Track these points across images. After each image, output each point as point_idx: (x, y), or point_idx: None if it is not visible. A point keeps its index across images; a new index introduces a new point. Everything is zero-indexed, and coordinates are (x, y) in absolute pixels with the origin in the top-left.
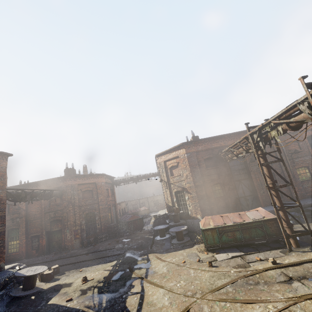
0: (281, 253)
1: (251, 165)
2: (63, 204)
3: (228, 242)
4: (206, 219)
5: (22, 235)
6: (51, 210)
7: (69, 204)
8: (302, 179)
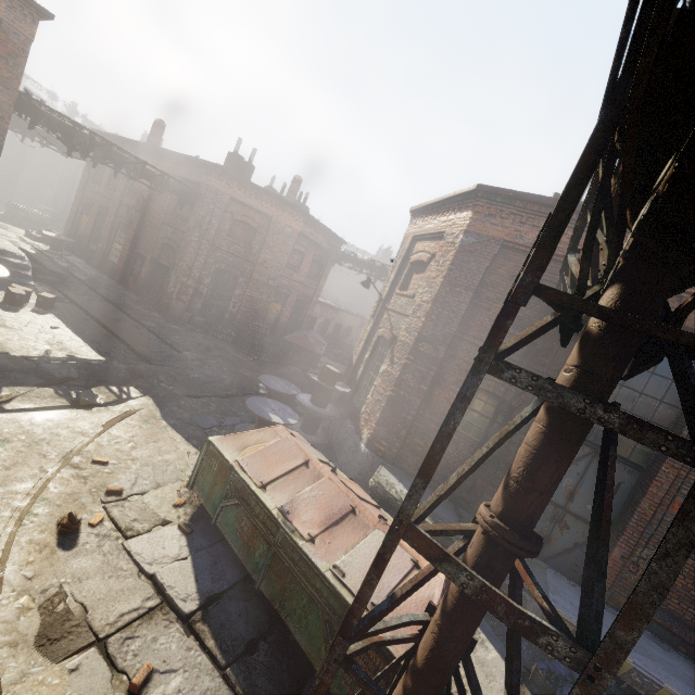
0: None
1: None
2: (189, 223)
3: (230, 537)
4: (266, 432)
5: (128, 242)
6: (172, 223)
7: (196, 228)
8: None
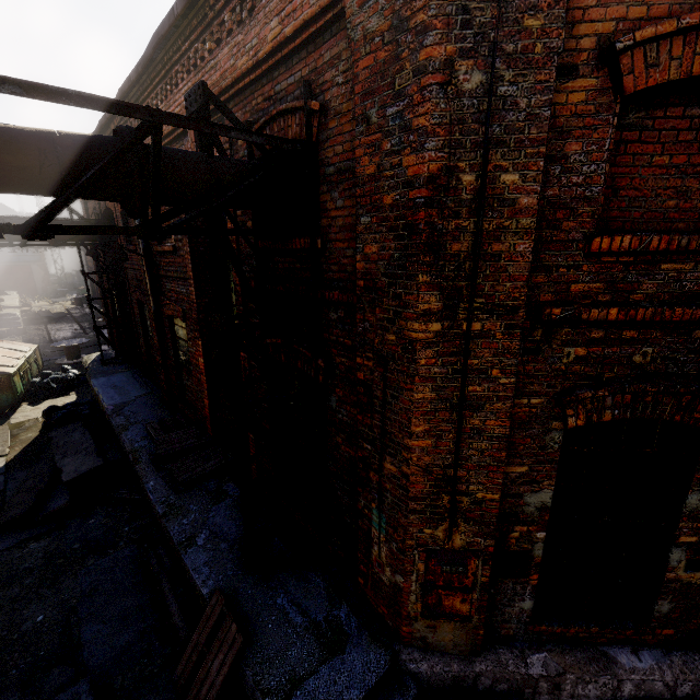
0: None
1: (125, 266)
2: None
3: None
4: None
5: None
6: None
7: None
8: (183, 359)
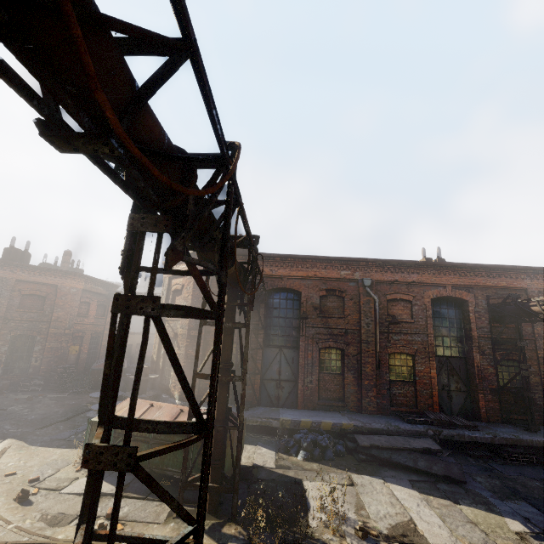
0: (164, 515)
1: (306, 325)
2: None
3: None
4: (123, 403)
5: None
6: None
7: None
8: (395, 377)
